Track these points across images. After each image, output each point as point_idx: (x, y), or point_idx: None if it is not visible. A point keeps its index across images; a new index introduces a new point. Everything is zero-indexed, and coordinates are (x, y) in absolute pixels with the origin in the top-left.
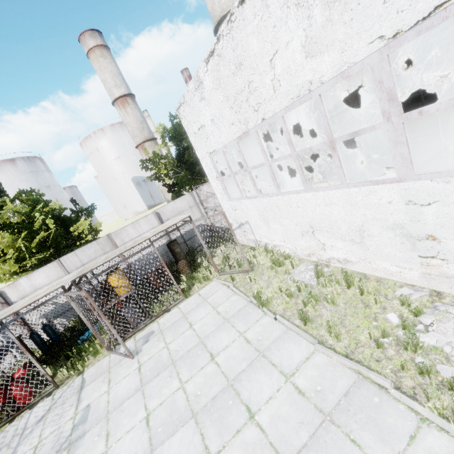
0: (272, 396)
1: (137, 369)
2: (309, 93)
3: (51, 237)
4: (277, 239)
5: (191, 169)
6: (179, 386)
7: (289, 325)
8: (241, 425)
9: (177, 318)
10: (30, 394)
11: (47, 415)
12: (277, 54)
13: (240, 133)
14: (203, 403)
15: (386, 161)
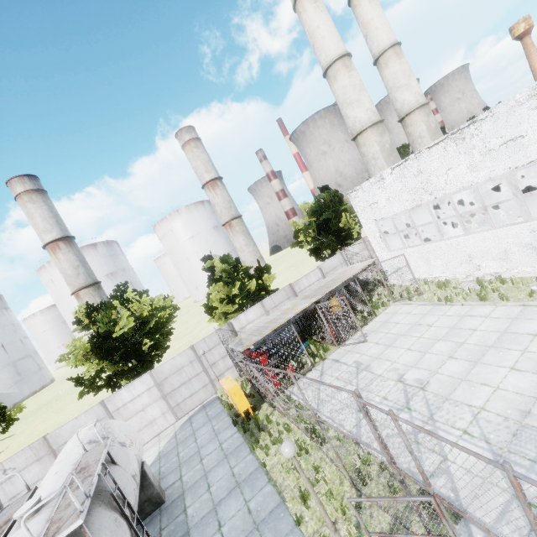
0: (481, 323)
1: (375, 344)
2: (470, 186)
3: (250, 287)
4: (437, 272)
5: (336, 235)
6: (418, 338)
7: (474, 304)
8: (471, 333)
9: (380, 324)
10: (296, 372)
11: (324, 373)
12: (451, 169)
13: (413, 205)
14: (441, 336)
15: (505, 217)
